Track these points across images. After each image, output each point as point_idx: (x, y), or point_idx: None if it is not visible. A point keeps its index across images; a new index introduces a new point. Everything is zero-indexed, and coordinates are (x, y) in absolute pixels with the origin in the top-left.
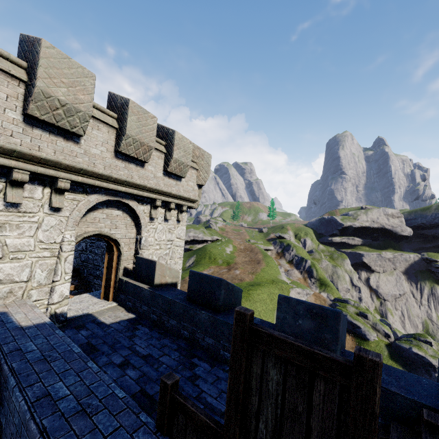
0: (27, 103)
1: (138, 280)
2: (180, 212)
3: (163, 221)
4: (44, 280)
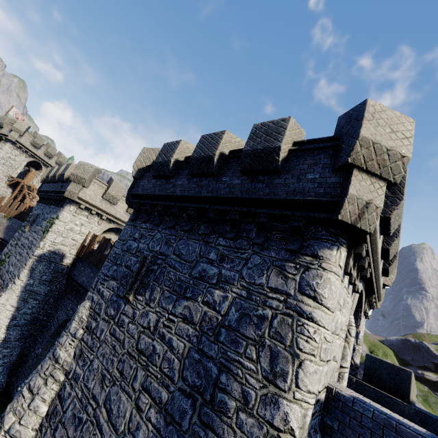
0: (389, 209)
1: (373, 384)
2: (369, 309)
3: (362, 316)
4: (338, 363)
